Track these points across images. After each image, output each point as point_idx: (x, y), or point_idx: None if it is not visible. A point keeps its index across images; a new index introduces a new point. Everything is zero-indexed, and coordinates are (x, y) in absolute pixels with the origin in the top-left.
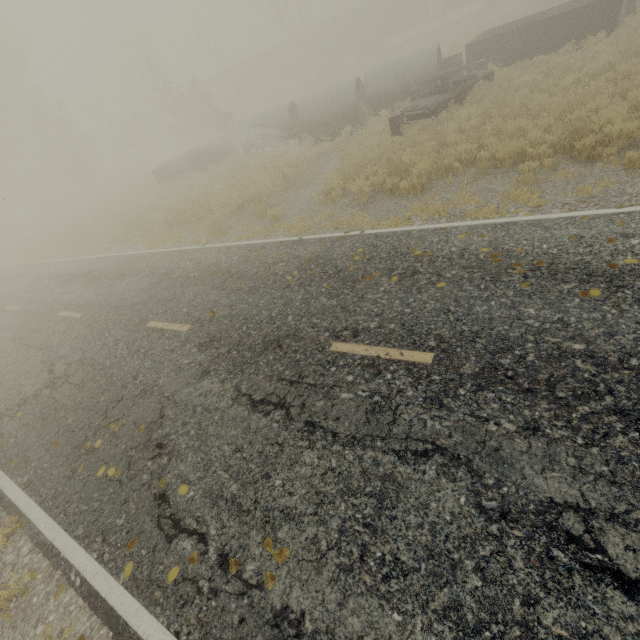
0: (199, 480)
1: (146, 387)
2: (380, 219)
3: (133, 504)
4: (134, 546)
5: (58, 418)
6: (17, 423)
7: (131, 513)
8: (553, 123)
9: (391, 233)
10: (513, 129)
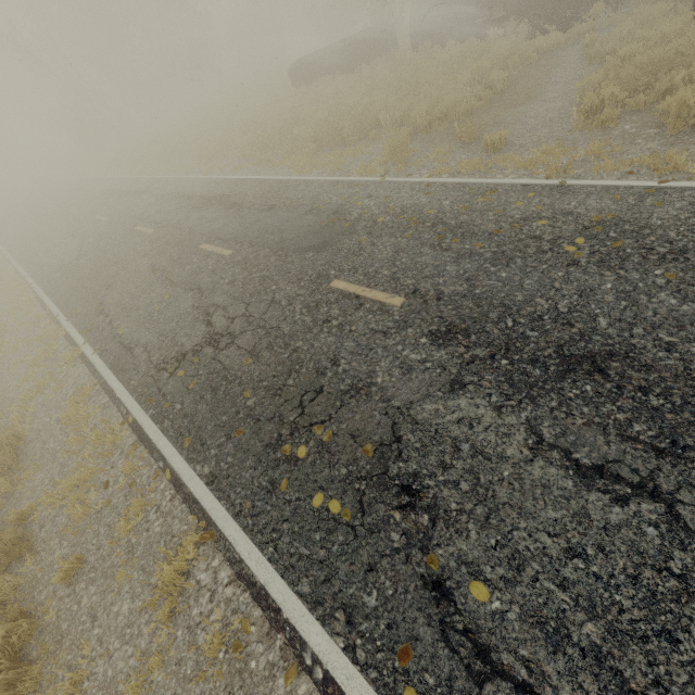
0: (506, 584)
1: (356, 382)
2: None
3: (386, 579)
4: (410, 661)
5: (233, 393)
6: (180, 384)
7: (386, 594)
8: None
9: None
10: None
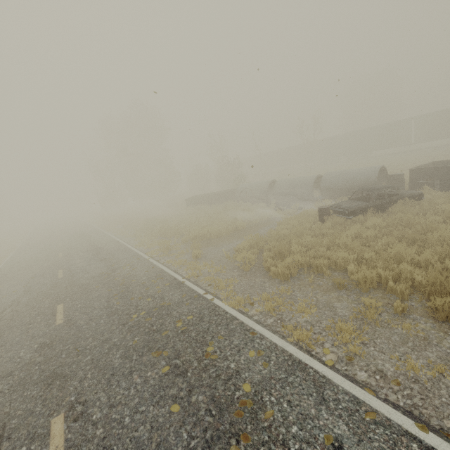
0: None
1: None
2: (236, 292)
3: None
4: None
5: None
6: None
7: None
8: (433, 262)
9: (223, 312)
10: (388, 254)
